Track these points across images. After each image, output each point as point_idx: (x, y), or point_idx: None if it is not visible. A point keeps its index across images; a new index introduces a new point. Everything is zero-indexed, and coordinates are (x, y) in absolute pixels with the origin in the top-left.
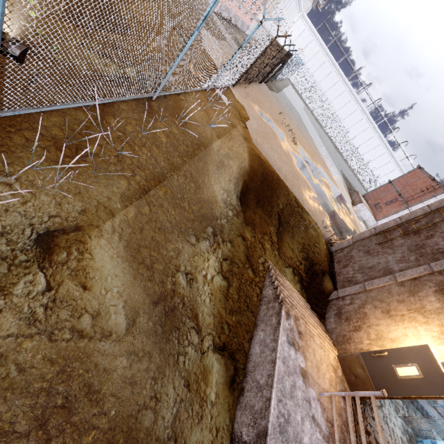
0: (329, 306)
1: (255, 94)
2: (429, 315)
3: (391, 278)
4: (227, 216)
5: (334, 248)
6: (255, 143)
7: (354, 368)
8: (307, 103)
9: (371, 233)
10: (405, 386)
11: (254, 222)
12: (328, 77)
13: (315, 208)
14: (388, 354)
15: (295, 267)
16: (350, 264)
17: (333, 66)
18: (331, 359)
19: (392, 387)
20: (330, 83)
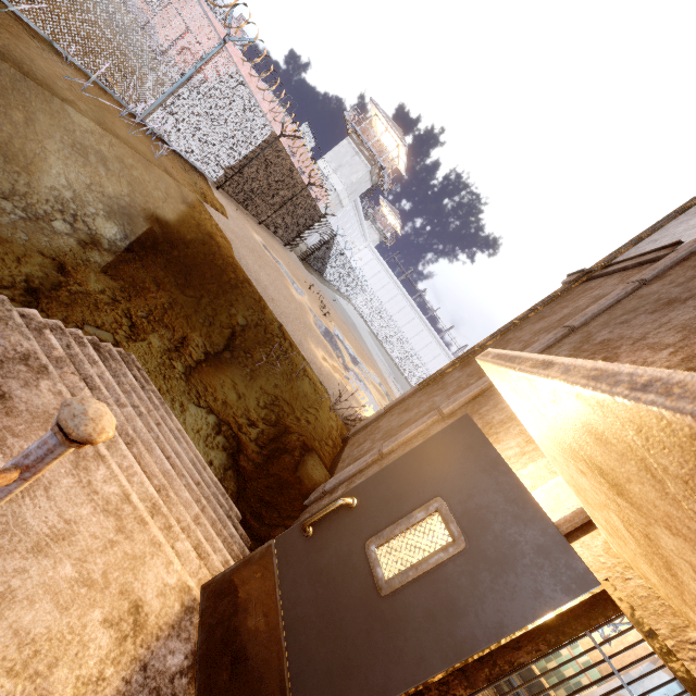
0: (296, 520)
1: (267, 237)
2: (499, 428)
3: (432, 414)
4: (39, 218)
5: (354, 429)
6: (218, 228)
7: (240, 618)
8: (376, 334)
9: (416, 387)
10: (405, 624)
11: (141, 293)
12: (402, 311)
13: (331, 374)
14: (356, 502)
15: (232, 421)
16: (371, 437)
17: (407, 301)
18: (155, 580)
19: (357, 658)
20: (405, 319)
